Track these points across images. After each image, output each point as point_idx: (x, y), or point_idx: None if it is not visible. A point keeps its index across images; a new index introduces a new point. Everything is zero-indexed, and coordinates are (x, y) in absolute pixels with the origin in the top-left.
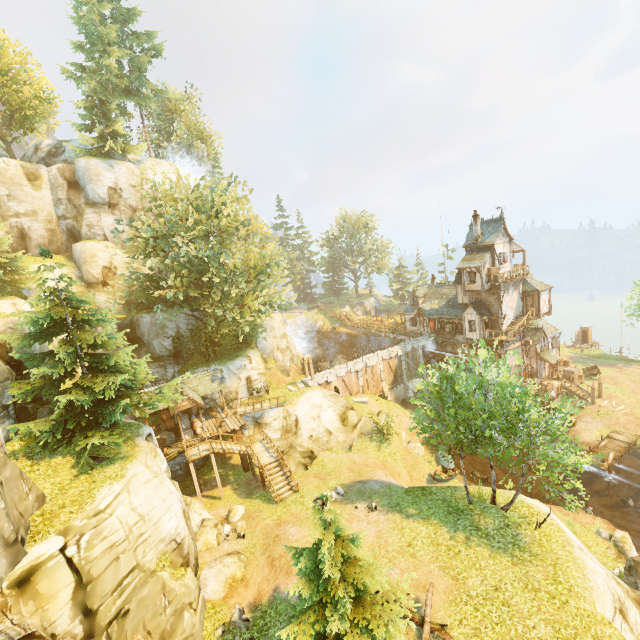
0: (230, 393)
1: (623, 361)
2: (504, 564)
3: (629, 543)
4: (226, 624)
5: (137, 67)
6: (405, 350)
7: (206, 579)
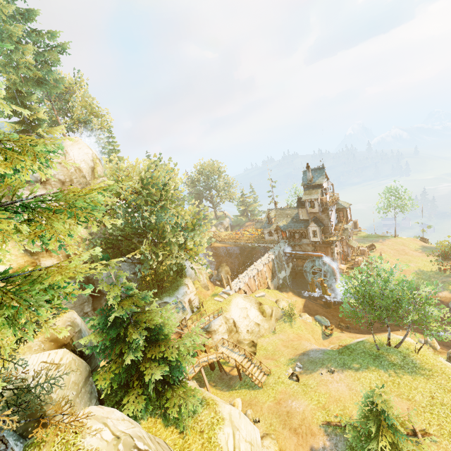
0: None
1: (380, 238)
2: (423, 381)
3: (436, 342)
4: None
5: (46, 61)
6: (275, 255)
7: None
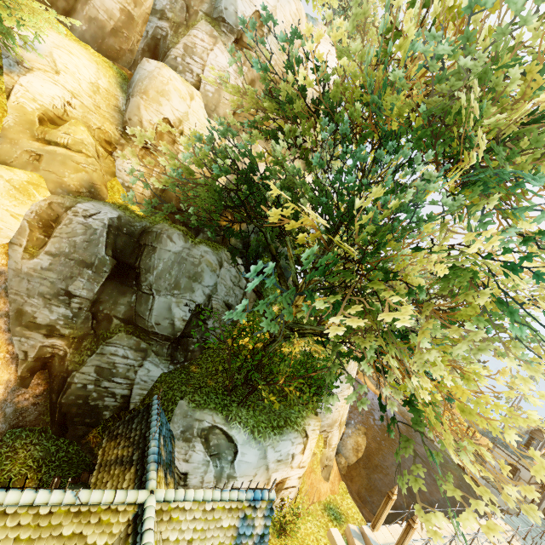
0: None
1: None
2: None
3: None
4: None
5: None
6: None
7: None
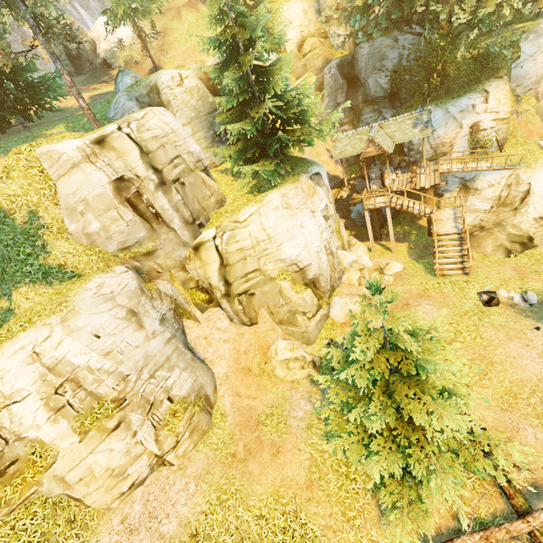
0: (442, 145)
1: None
2: None
3: None
4: (334, 340)
5: None
6: None
7: (334, 304)
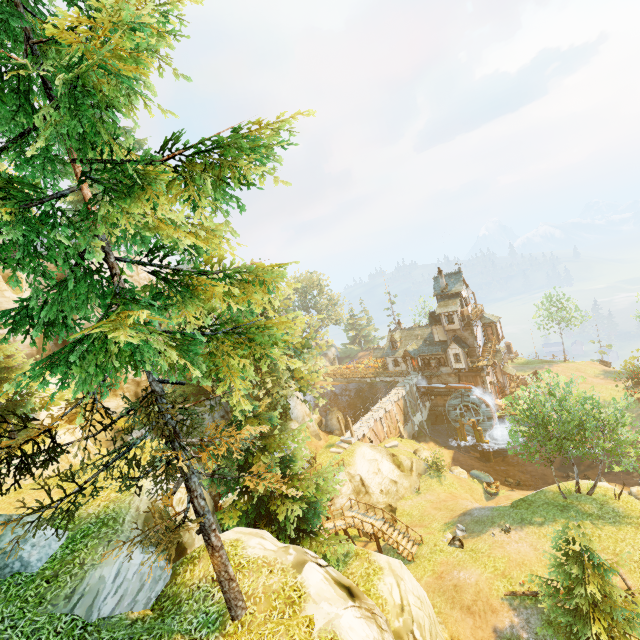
0: None
1: (545, 363)
2: (631, 531)
3: None
4: None
5: None
6: (406, 390)
7: None
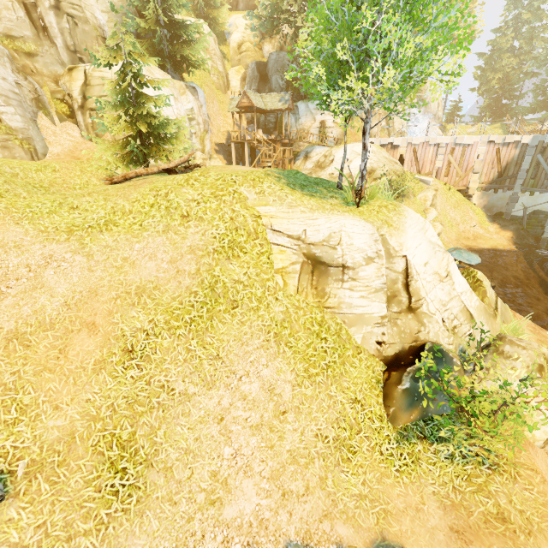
0: (303, 131)
1: None
2: None
3: None
4: None
5: None
6: (541, 139)
7: None
